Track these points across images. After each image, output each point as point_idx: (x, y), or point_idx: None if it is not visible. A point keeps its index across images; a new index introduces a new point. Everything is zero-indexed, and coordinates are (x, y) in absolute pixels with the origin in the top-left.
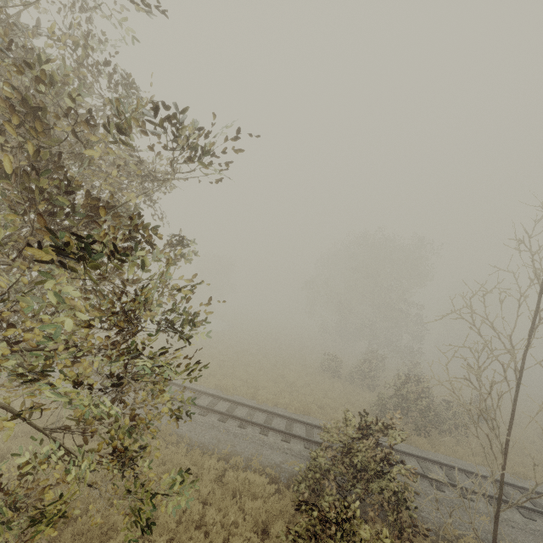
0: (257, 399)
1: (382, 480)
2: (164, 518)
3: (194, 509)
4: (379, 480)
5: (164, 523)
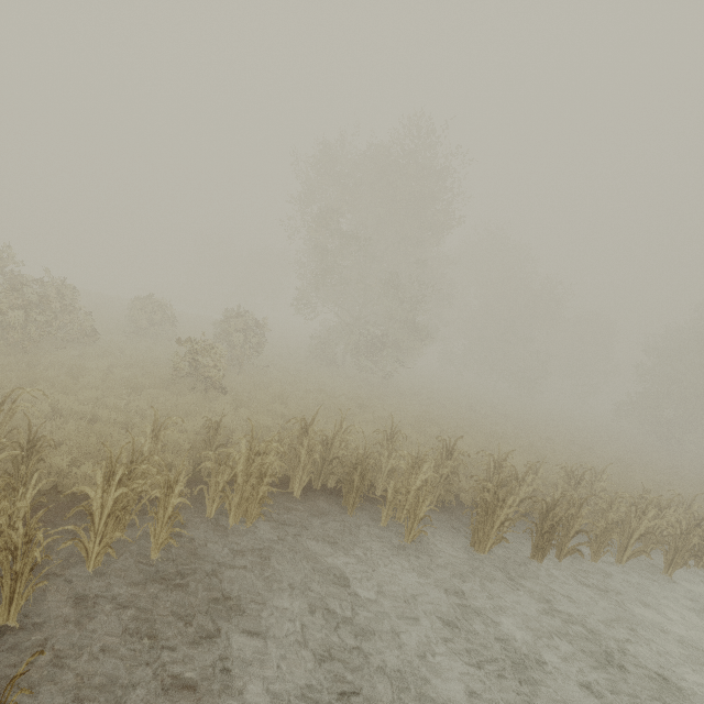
0: None
1: None
2: None
3: None
4: None
5: None
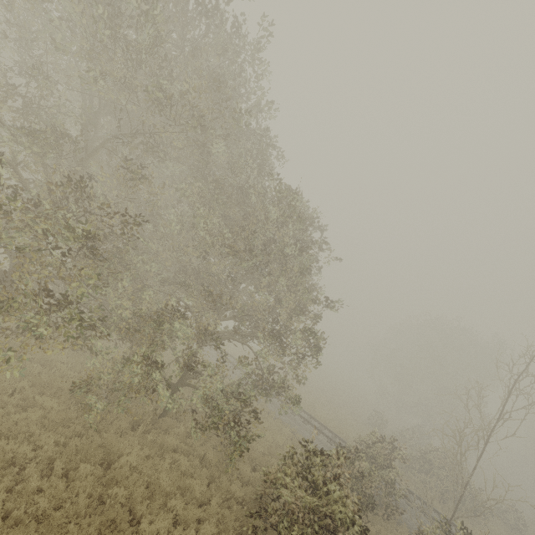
0: (314, 414)
1: (383, 472)
2: (267, 436)
3: (280, 440)
4: (381, 472)
5: (267, 438)
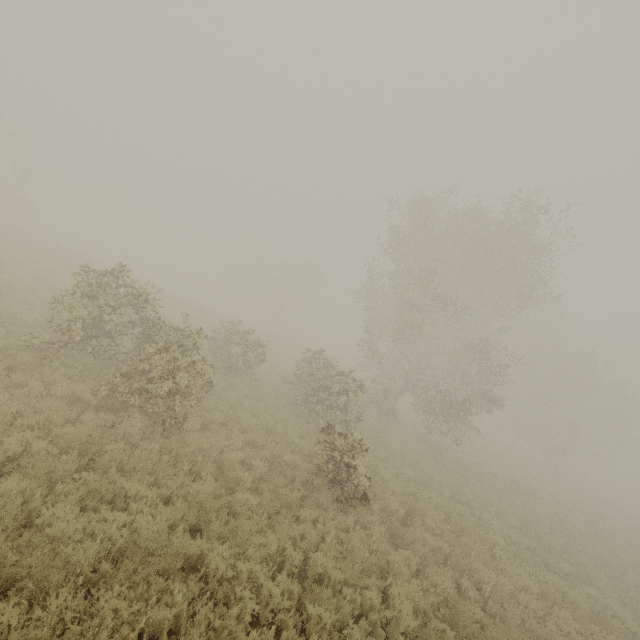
0: None
1: None
2: None
3: None
4: None
5: None
